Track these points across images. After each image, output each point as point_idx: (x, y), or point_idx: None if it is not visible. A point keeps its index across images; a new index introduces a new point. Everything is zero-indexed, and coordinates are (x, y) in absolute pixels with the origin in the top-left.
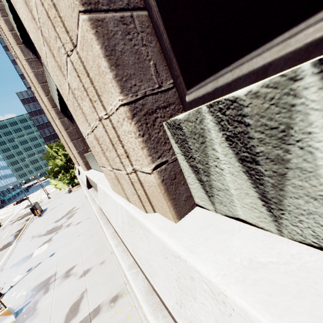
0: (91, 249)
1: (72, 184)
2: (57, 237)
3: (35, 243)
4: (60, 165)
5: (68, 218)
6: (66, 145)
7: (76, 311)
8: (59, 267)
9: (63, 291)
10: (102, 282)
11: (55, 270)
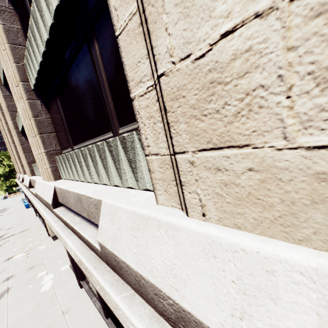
0: (16, 221)
1: (9, 191)
2: None
3: None
4: (2, 173)
5: (1, 212)
6: (14, 159)
7: (1, 237)
8: None
9: None
10: (18, 229)
11: None
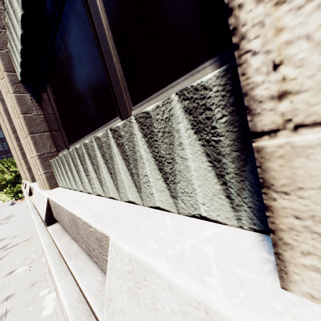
0: (21, 229)
1: (16, 197)
2: None
3: None
4: (9, 180)
5: (7, 219)
6: (18, 165)
7: (5, 247)
8: None
9: None
10: (22, 237)
11: None
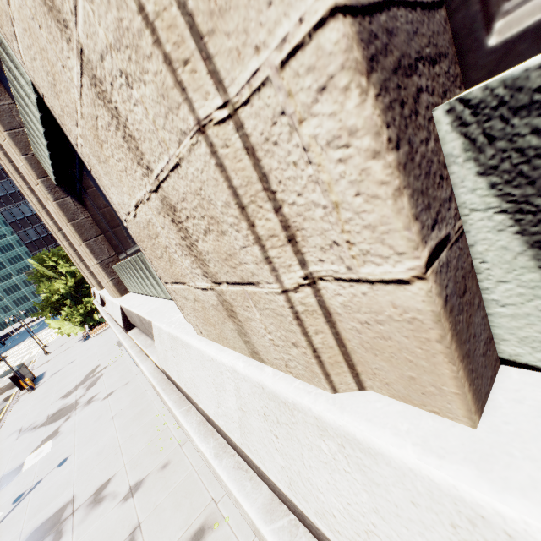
0: (140, 441)
1: (89, 324)
2: (70, 426)
3: (26, 442)
4: (64, 292)
5: (87, 387)
6: (72, 253)
7: None
8: (79, 486)
9: (93, 533)
10: (169, 506)
11: (72, 492)
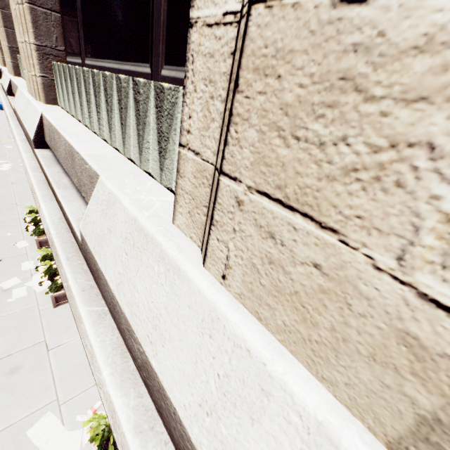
0: None
1: None
2: None
3: None
4: None
5: None
6: None
7: None
8: None
9: None
10: None
11: None
